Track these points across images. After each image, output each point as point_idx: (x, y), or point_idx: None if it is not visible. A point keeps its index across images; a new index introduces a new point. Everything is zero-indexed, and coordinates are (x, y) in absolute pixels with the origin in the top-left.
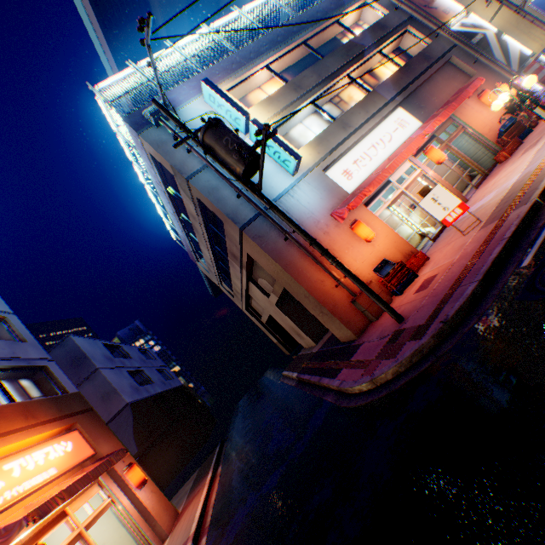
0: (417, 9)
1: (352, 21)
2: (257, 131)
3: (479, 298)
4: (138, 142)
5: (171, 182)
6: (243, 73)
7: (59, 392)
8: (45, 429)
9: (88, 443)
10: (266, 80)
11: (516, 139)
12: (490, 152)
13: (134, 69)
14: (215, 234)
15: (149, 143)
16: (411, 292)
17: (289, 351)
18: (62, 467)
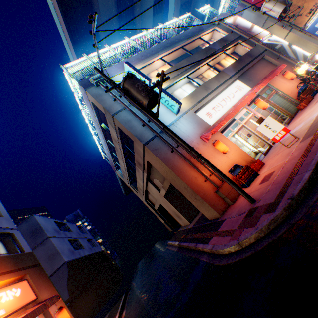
0: (243, 32)
1: (208, 39)
2: (158, 73)
3: (314, 181)
4: (85, 96)
5: (103, 120)
6: (148, 61)
7: (18, 252)
8: (2, 278)
9: (33, 290)
10: (161, 66)
11: (309, 96)
12: (293, 104)
13: (86, 58)
14: (128, 150)
15: (91, 95)
16: (256, 184)
17: (172, 228)
18: (10, 308)
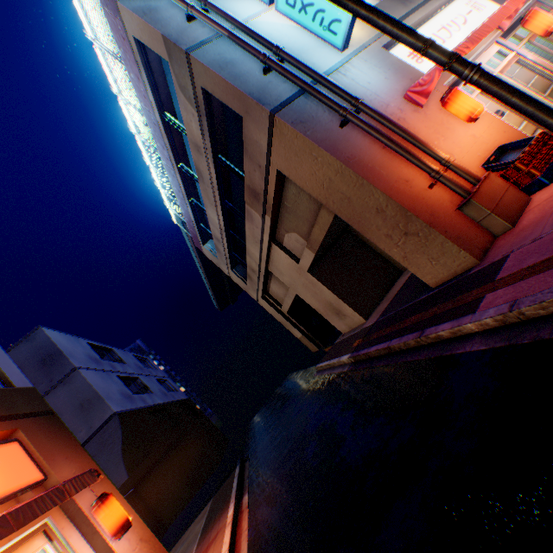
0: None
1: None
2: None
3: None
4: (117, 27)
5: (166, 105)
6: None
7: None
8: None
9: (34, 462)
10: None
11: None
12: None
13: None
14: (228, 167)
15: (131, 10)
16: None
17: (318, 346)
18: None
